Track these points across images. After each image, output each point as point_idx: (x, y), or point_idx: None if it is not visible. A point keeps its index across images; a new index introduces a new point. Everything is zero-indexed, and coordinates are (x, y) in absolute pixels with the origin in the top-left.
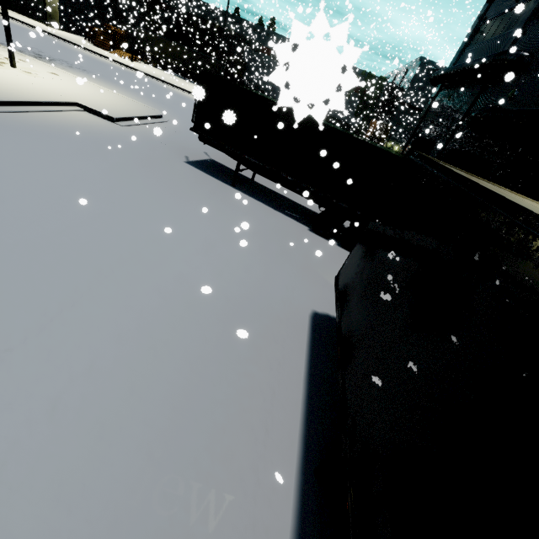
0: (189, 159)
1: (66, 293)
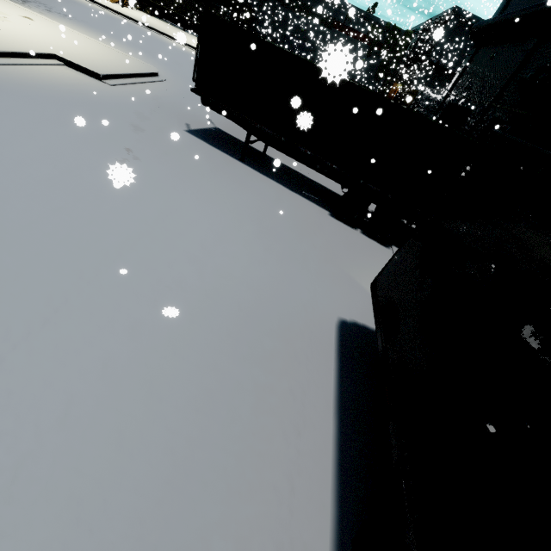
0: (190, 127)
1: (36, 308)
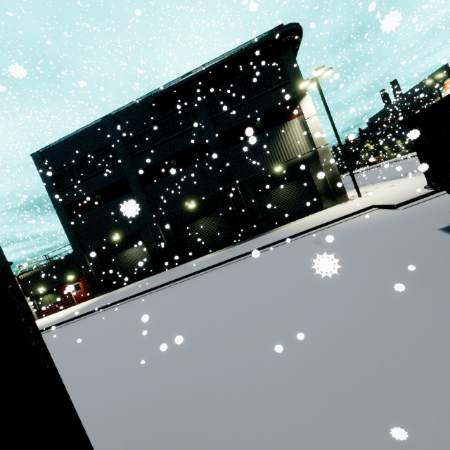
0: None
1: (170, 349)
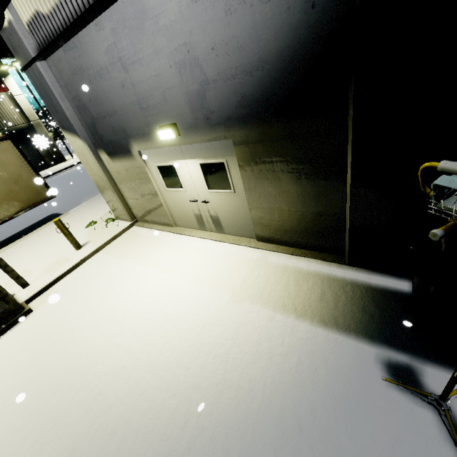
0: None
1: None
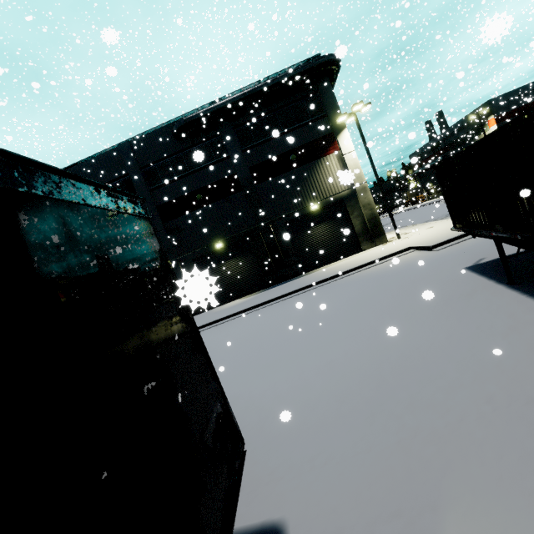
0: (479, 262)
1: None
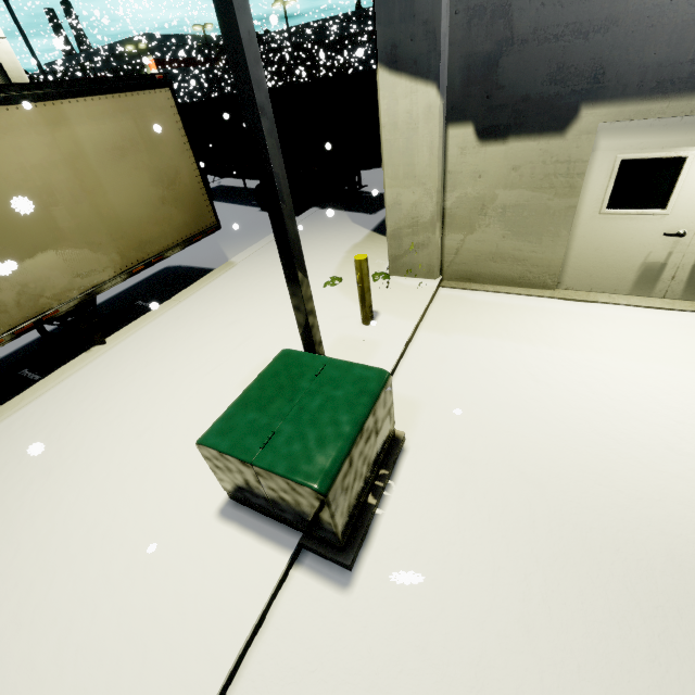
0: None
1: None
